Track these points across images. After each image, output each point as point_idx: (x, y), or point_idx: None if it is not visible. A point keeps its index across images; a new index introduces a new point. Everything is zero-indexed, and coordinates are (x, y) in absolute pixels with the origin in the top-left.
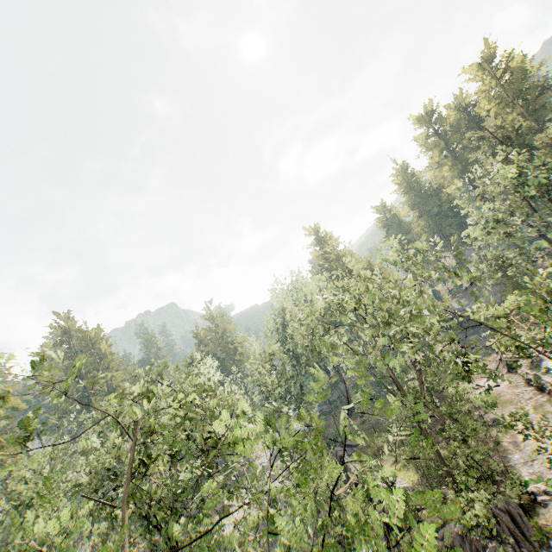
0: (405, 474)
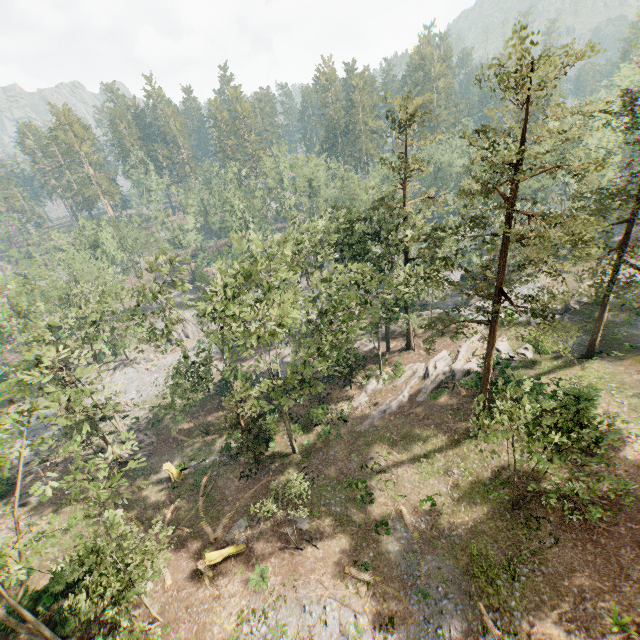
0: None
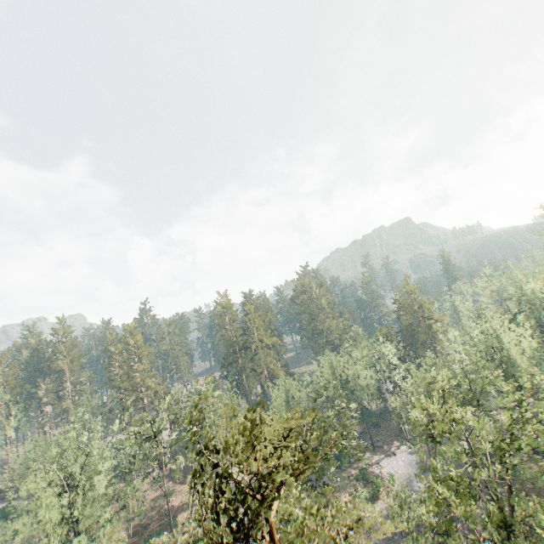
0: None
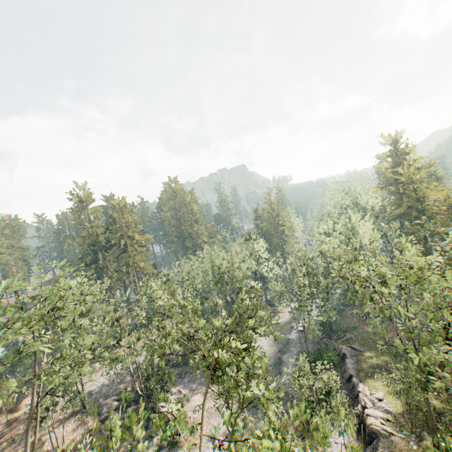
0: (393, 402)
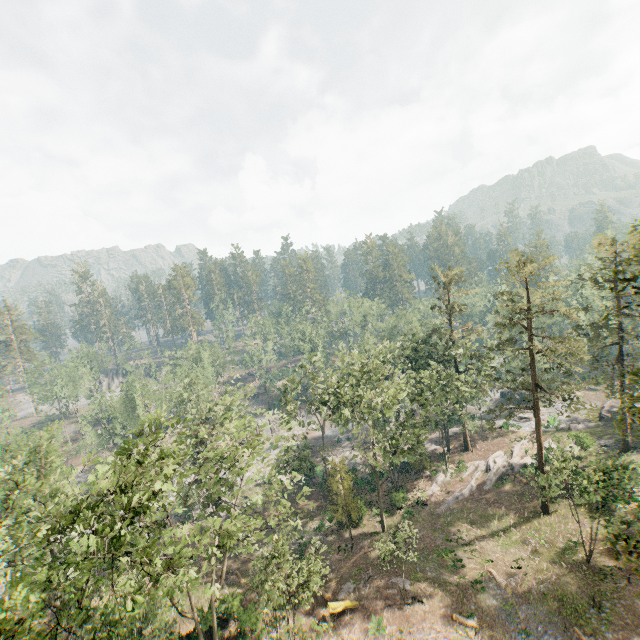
0: None
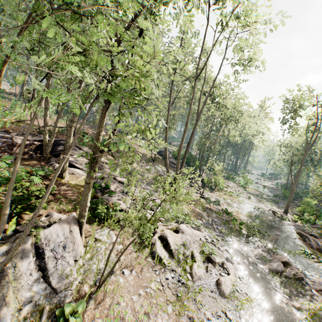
0: None
